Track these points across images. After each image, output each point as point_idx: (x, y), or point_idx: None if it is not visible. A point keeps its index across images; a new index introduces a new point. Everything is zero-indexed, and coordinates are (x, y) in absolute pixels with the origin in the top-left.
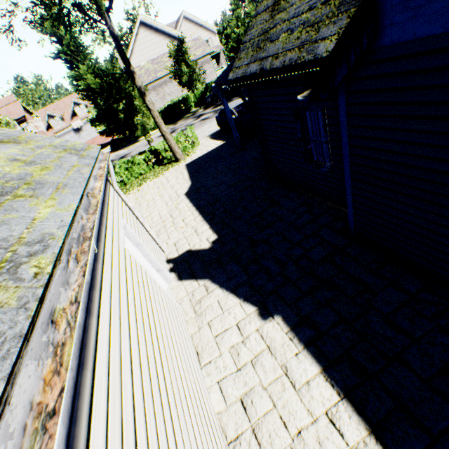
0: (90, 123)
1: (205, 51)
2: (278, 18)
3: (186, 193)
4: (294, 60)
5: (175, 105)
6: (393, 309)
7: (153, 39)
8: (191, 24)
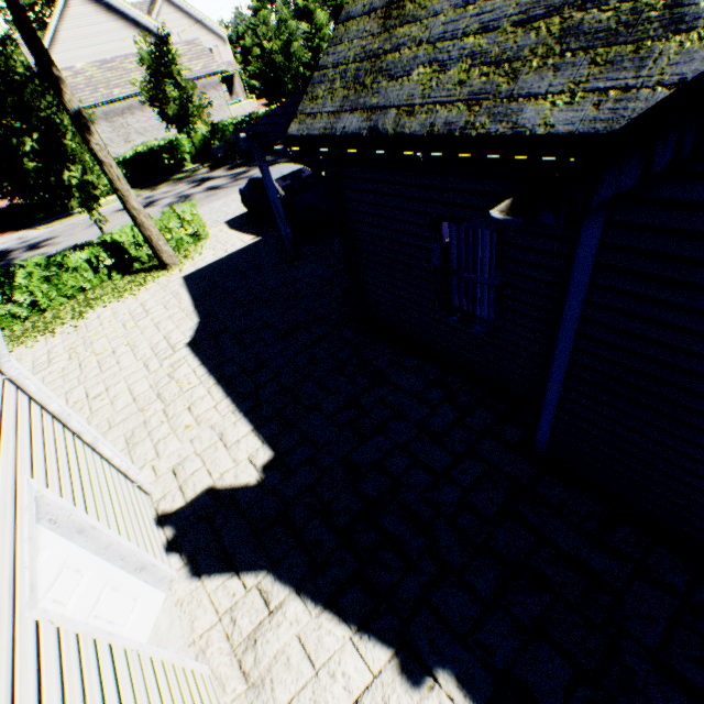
0: None
1: (209, 67)
2: (402, 34)
3: (191, 342)
4: (458, 127)
5: (152, 154)
6: (660, 633)
7: (102, 23)
8: (181, 14)
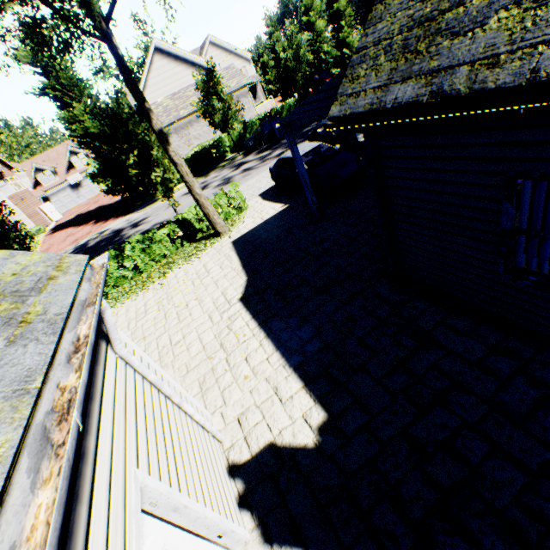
0: (91, 178)
1: (240, 82)
2: None
3: (242, 297)
4: None
5: (204, 151)
6: None
7: (172, 69)
8: (220, 50)
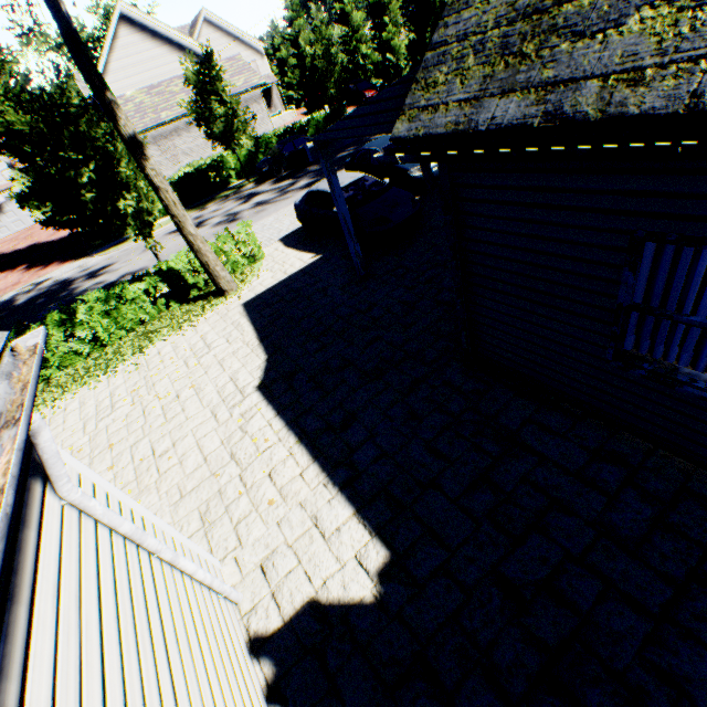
0: (18, 201)
1: (250, 81)
2: None
3: (261, 384)
4: None
5: (199, 174)
6: None
7: (148, 50)
8: (219, 33)
